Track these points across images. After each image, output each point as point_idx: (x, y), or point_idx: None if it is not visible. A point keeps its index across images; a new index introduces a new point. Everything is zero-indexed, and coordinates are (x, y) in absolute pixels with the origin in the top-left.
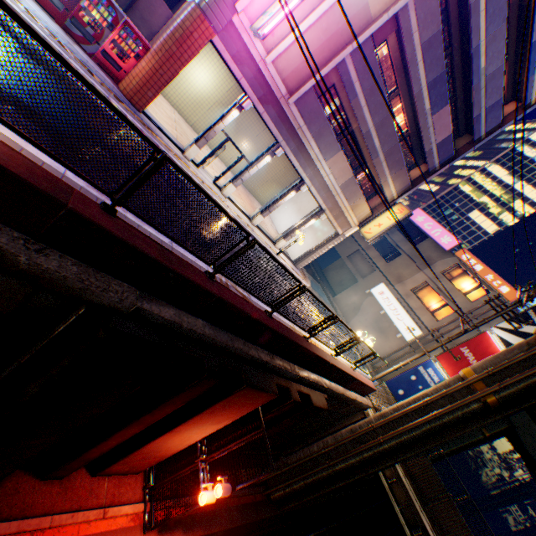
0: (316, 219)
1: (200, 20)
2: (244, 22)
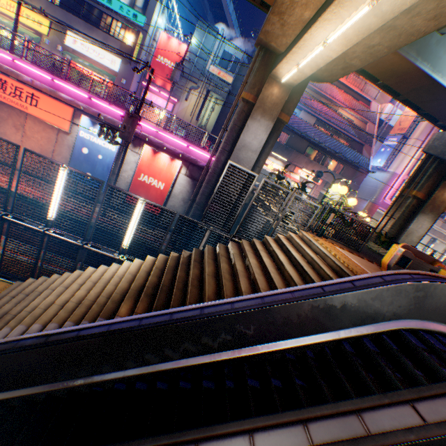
0: (433, 243)
1: (373, 205)
2: (386, 200)
